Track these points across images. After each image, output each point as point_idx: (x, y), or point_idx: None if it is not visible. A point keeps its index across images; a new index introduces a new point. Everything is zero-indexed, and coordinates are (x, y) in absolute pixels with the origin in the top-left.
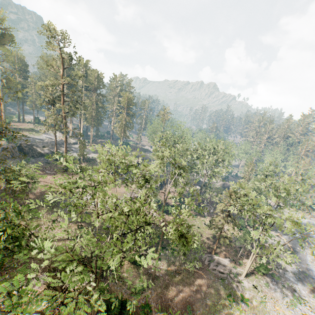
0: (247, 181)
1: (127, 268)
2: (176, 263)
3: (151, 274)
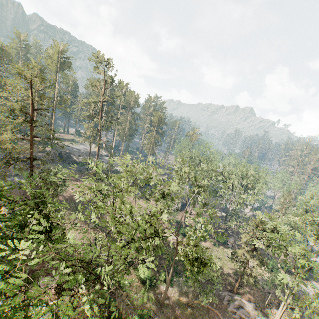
0: (283, 215)
1: (136, 287)
2: (189, 293)
3: (160, 299)
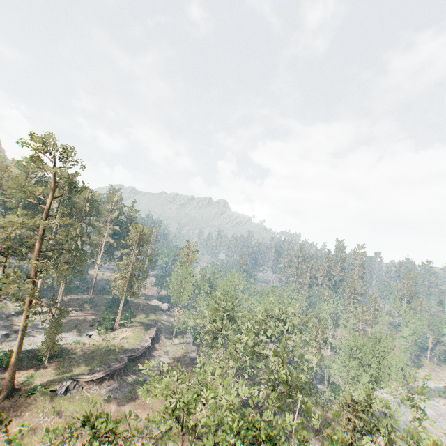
0: (319, 352)
1: None
2: None
3: None
